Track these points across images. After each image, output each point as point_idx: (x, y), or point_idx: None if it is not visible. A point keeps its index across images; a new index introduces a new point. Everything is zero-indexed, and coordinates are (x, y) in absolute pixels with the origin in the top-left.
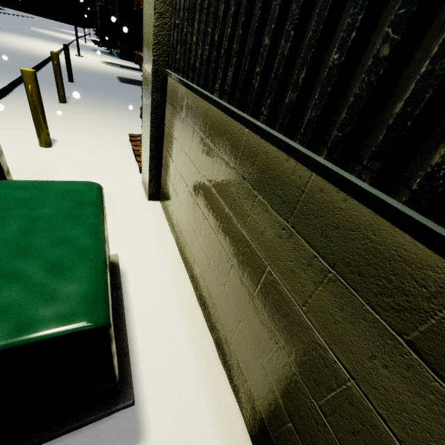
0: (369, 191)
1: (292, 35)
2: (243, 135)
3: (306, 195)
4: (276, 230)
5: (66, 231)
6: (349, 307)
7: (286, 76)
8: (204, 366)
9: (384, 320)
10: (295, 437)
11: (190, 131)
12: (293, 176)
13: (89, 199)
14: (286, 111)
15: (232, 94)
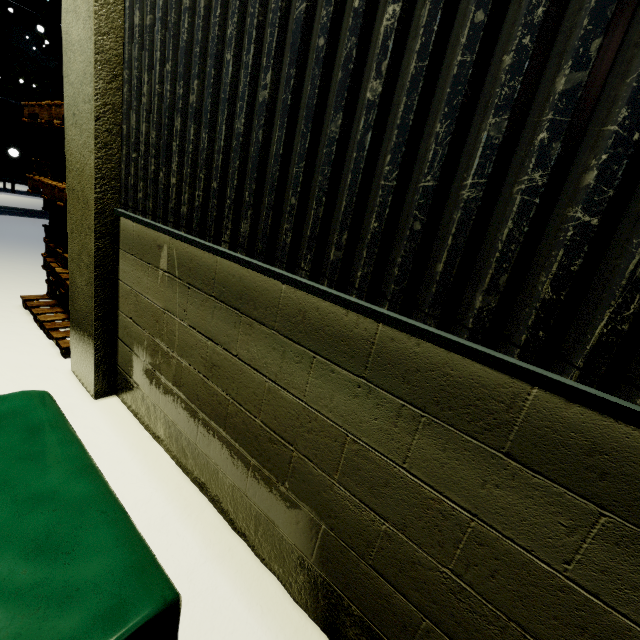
0: (440, 334)
1: (324, 201)
2: (280, 291)
3: (378, 346)
4: (350, 390)
5: (33, 482)
6: (450, 444)
7: (326, 236)
8: (279, 624)
9: (482, 443)
10: (435, 633)
11: (180, 288)
12: (357, 329)
13: (45, 420)
14: (333, 268)
15: (253, 247)
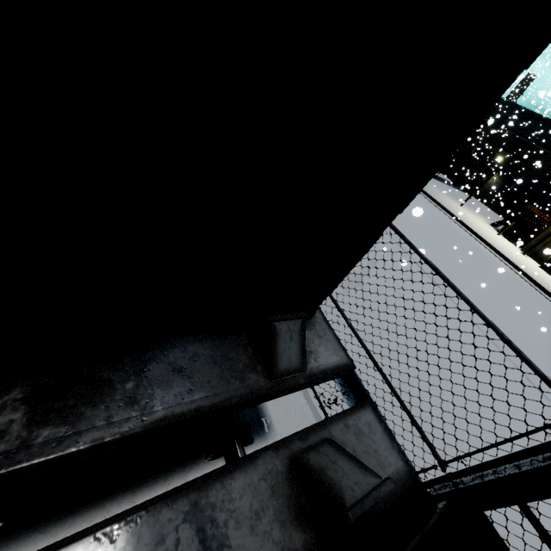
0: None
1: None
2: None
3: None
4: None
5: None
6: None
7: None
8: None
9: None
10: None
11: None
12: None
13: None
14: None
15: None
